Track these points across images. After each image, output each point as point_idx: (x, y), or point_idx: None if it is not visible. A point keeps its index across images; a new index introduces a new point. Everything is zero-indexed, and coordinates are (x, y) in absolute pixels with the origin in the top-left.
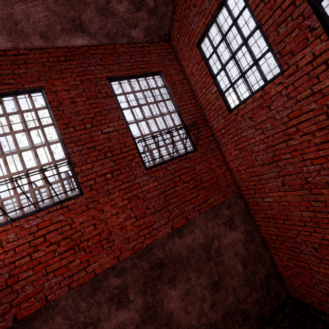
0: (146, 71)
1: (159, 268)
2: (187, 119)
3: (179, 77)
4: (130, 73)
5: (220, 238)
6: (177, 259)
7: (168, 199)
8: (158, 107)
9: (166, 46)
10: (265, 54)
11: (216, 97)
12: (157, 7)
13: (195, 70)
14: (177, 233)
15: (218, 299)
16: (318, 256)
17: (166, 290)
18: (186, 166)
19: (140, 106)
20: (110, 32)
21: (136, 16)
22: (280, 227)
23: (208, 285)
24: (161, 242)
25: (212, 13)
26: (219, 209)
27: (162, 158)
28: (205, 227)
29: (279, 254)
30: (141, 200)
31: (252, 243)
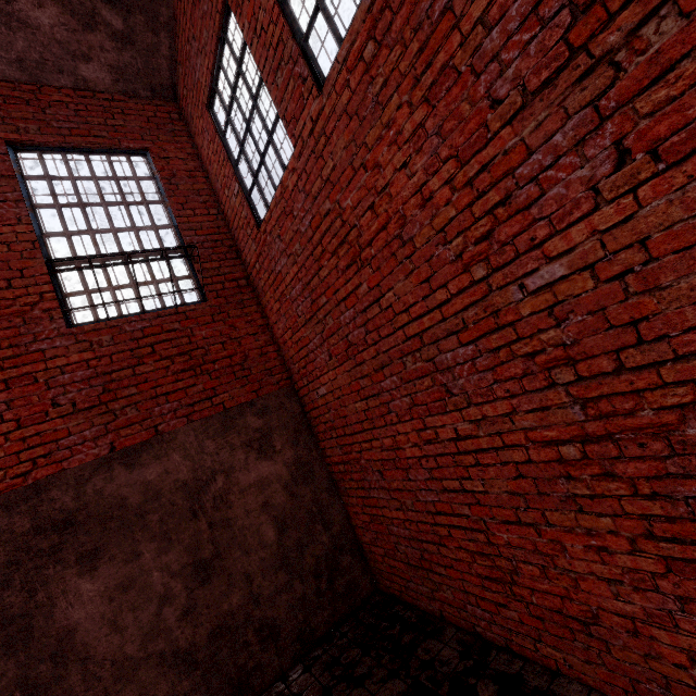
0: (109, 144)
1: (60, 531)
2: (192, 241)
3: (187, 165)
4: (68, 142)
5: (232, 473)
6: (112, 512)
7: (114, 388)
8: (128, 213)
9: (168, 107)
10: (276, 122)
11: (240, 202)
12: (132, 33)
13: (212, 154)
14: (123, 458)
15: (204, 599)
16: (387, 487)
17: (68, 580)
18: (174, 329)
19: (84, 206)
20: (24, 58)
21: (87, 39)
22: (343, 444)
23: (184, 569)
24: (77, 477)
25: (213, 52)
26: (239, 416)
27: (119, 309)
28: (199, 449)
29: (353, 501)
30: (40, 386)
31: (306, 486)
